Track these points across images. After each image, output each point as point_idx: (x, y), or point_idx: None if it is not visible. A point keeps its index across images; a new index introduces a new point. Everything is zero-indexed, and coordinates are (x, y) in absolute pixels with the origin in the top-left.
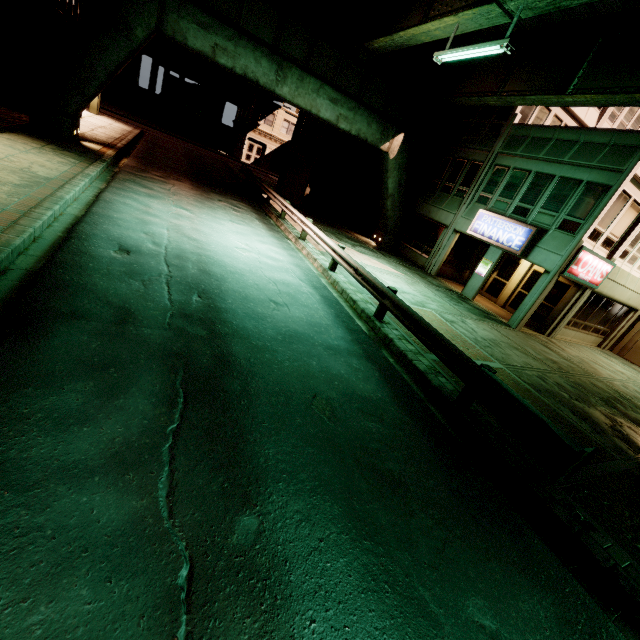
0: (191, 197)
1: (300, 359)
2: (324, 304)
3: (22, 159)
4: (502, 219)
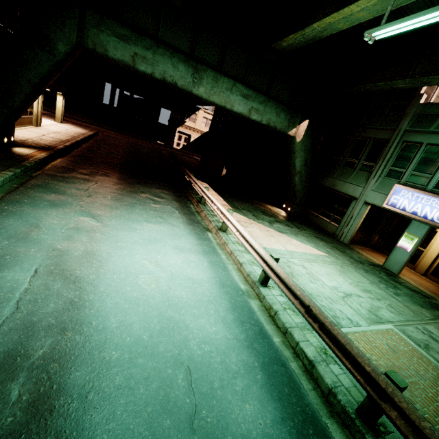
0: (109, 194)
1: None
2: (272, 402)
3: None
4: (427, 195)
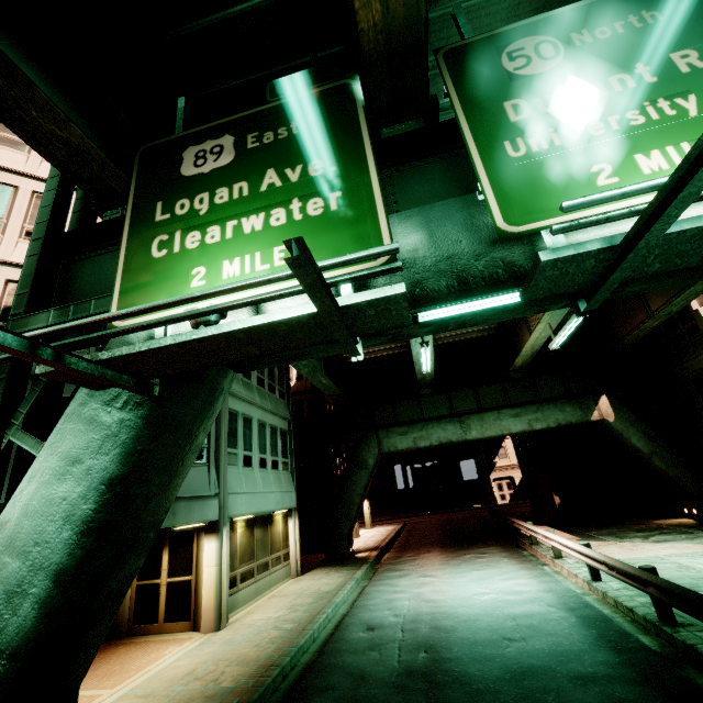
0: (436, 562)
1: (530, 696)
2: (580, 625)
3: (316, 584)
4: None
